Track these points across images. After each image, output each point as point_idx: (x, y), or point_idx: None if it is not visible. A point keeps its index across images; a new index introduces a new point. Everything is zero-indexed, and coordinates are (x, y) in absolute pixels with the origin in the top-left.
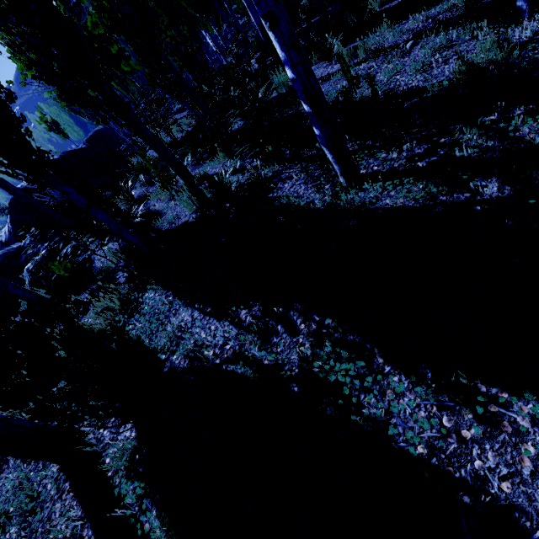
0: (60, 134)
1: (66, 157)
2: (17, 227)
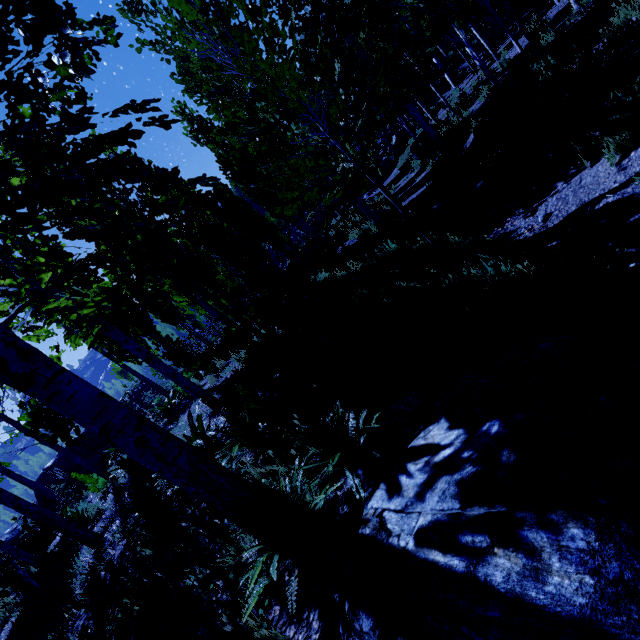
0: (127, 378)
1: (86, 433)
2: (40, 499)
